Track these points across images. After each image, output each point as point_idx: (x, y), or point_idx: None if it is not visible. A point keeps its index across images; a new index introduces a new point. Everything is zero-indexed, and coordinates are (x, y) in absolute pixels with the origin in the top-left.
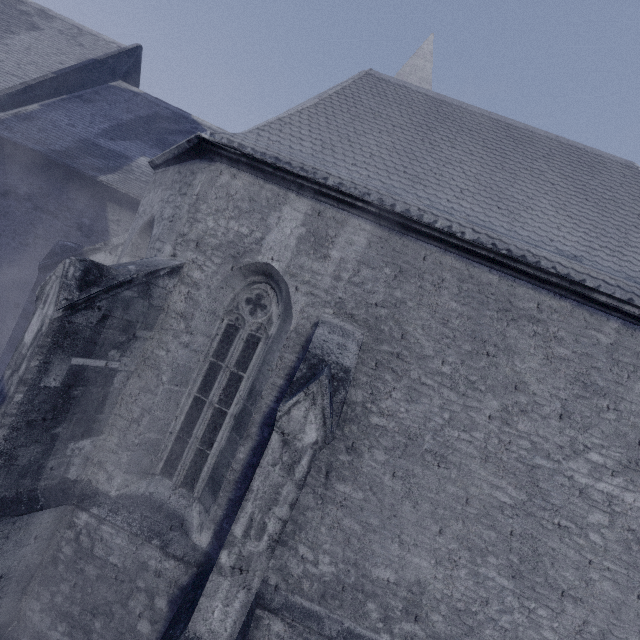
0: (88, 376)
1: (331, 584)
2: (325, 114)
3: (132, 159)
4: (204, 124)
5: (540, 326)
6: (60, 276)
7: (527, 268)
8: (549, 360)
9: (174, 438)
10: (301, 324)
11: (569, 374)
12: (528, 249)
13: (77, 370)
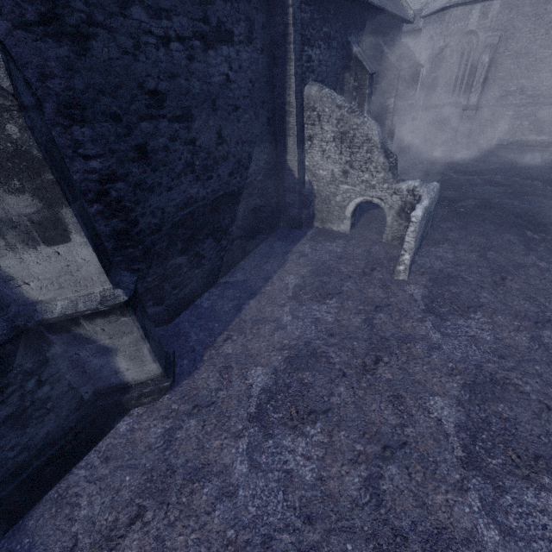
0: (434, 79)
1: (499, 98)
2: None
3: None
4: None
5: None
6: (428, 59)
7: None
8: None
9: (452, 88)
10: (482, 40)
11: None
12: None
13: (432, 78)
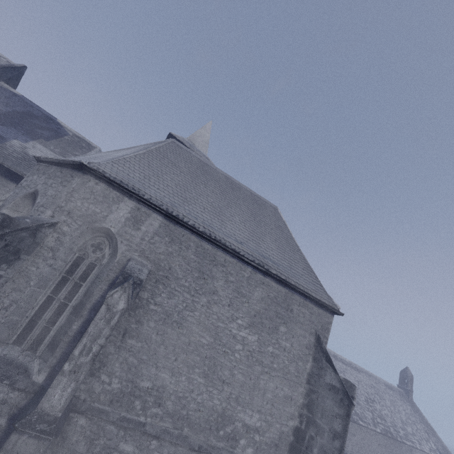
0: None
1: (117, 394)
2: (148, 159)
3: (7, 140)
4: (66, 127)
5: (225, 268)
6: None
7: (221, 245)
8: (227, 282)
9: (28, 320)
10: (121, 259)
11: (233, 288)
12: (223, 237)
13: None
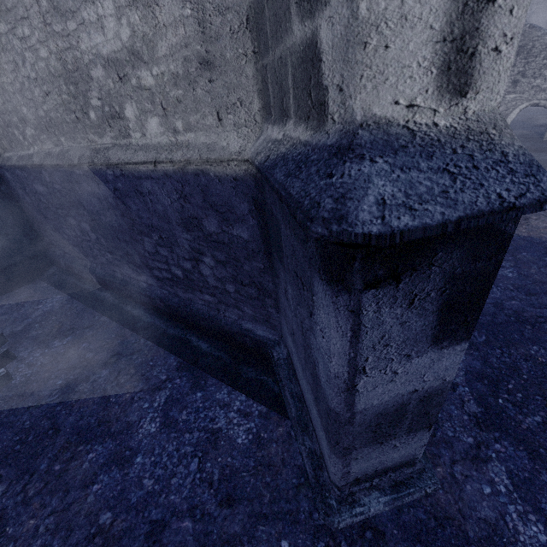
0: None
1: None
2: None
3: None
4: None
5: None
6: None
7: None
8: None
9: None
10: None
11: None
12: None
13: None
